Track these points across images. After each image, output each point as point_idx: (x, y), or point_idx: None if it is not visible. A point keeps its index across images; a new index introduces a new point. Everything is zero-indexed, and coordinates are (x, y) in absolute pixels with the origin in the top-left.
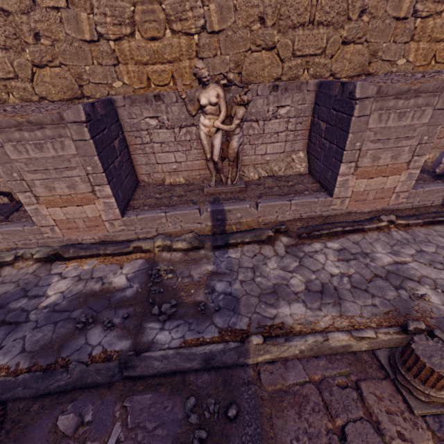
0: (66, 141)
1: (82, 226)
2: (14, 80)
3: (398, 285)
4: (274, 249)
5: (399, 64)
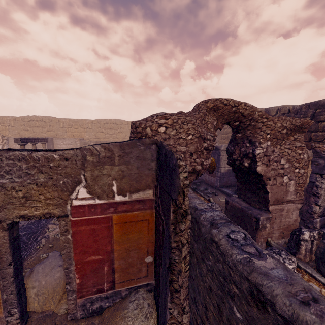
0: None
1: None
2: None
3: None
4: None
5: (65, 136)
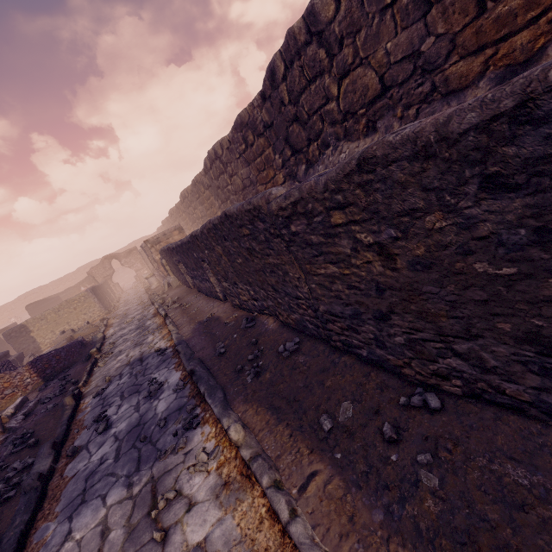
0: None
1: None
2: None
3: None
4: None
5: None
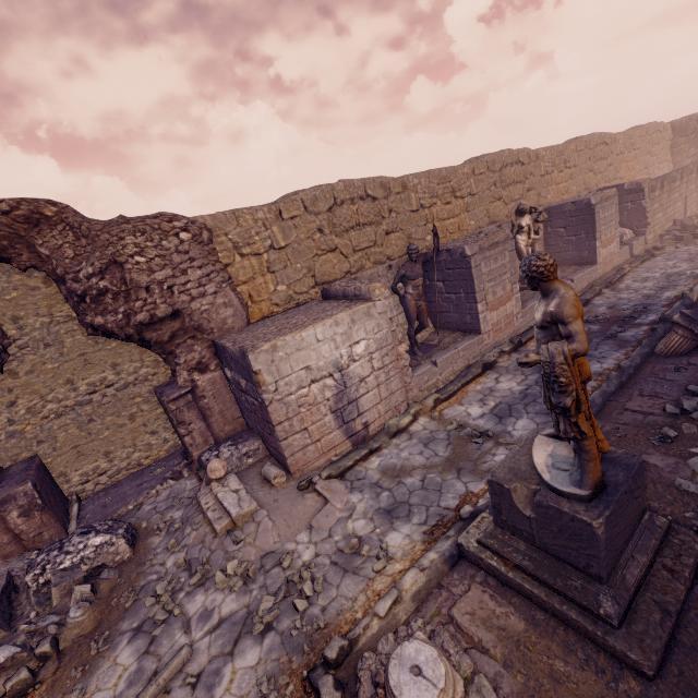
0: (505, 253)
1: (502, 326)
2: (372, 247)
3: (678, 275)
4: (608, 294)
5: (549, 198)
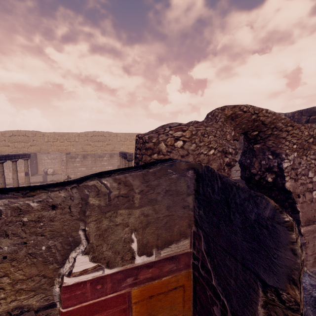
0: None
1: None
2: None
3: None
4: None
5: (50, 150)
